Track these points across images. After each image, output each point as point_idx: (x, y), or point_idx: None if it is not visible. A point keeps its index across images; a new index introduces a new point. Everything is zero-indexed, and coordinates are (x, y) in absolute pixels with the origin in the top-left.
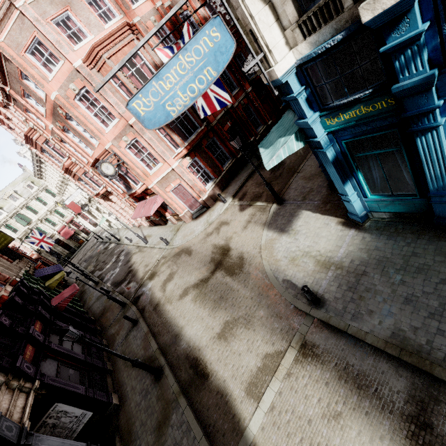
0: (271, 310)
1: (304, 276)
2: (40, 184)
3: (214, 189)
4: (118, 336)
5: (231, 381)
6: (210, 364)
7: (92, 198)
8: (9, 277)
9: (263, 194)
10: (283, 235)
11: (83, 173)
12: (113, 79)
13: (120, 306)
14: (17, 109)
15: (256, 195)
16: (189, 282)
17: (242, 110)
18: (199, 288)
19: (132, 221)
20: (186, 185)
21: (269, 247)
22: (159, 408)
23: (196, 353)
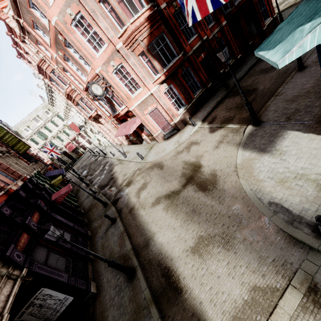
0: (256, 234)
1: (302, 201)
2: (54, 111)
3: (184, 114)
4: (100, 230)
5: (209, 306)
6: (184, 278)
7: (87, 120)
8: (21, 175)
9: (235, 117)
10: (264, 155)
11: (80, 98)
12: (104, 4)
13: (102, 205)
14: (30, 42)
15: (226, 118)
16: (161, 192)
17: (215, 43)
18: (171, 199)
19: (115, 140)
20: (161, 109)
21: (247, 167)
22: (131, 311)
23: (168, 262)
